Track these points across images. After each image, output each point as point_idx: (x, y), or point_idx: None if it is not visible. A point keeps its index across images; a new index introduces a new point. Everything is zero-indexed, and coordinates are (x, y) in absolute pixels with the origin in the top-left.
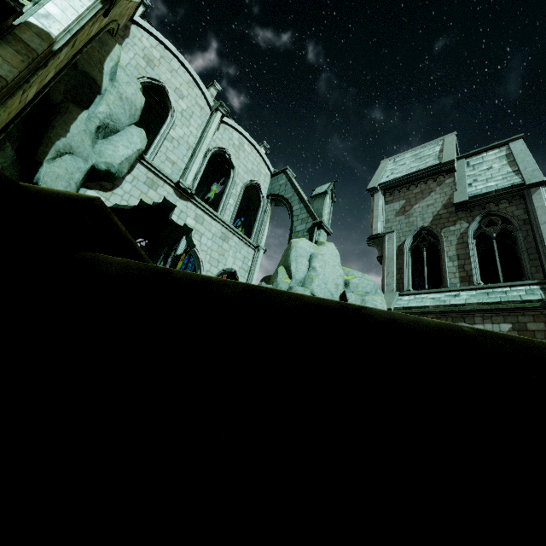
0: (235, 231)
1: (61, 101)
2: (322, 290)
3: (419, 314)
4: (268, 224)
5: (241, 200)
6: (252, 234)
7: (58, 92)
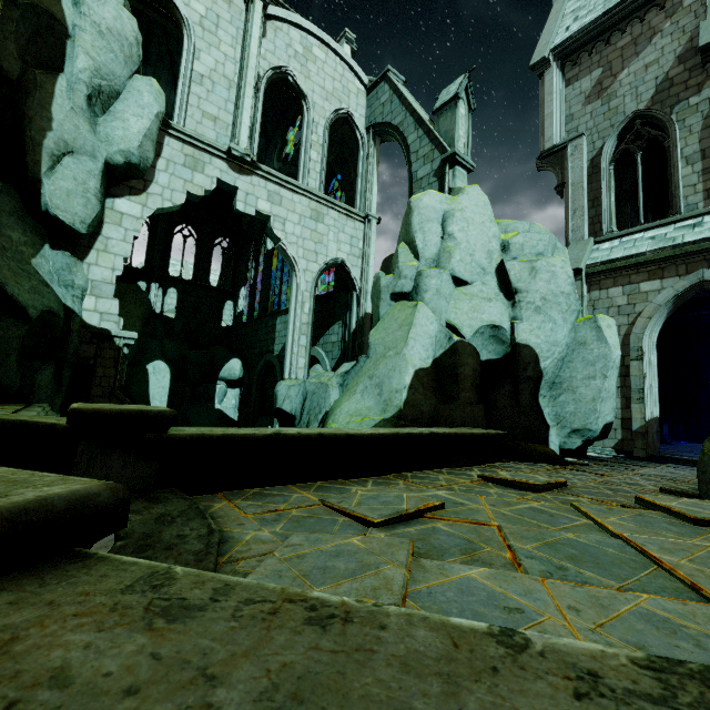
0: (330, 202)
1: (22, 71)
2: (466, 266)
3: (628, 268)
4: (376, 177)
5: (332, 147)
6: (355, 198)
7: (11, 58)
